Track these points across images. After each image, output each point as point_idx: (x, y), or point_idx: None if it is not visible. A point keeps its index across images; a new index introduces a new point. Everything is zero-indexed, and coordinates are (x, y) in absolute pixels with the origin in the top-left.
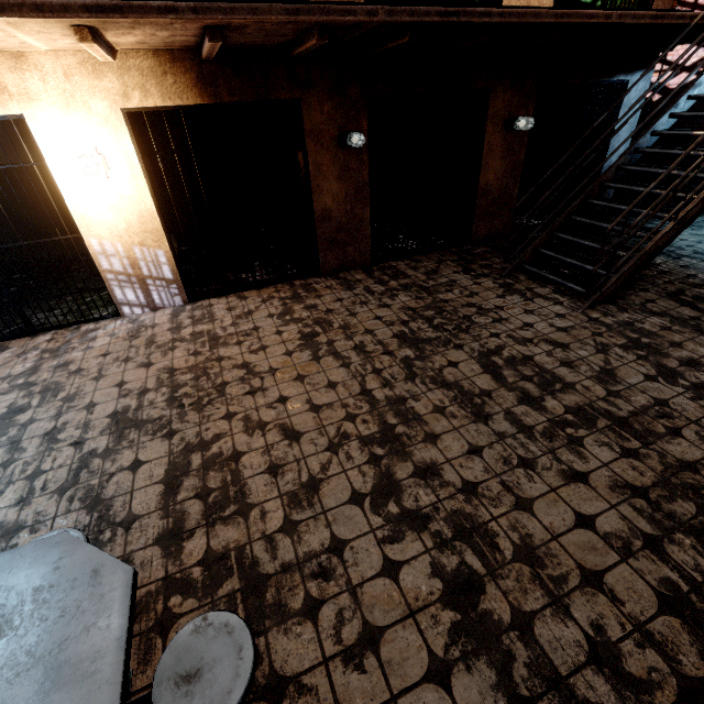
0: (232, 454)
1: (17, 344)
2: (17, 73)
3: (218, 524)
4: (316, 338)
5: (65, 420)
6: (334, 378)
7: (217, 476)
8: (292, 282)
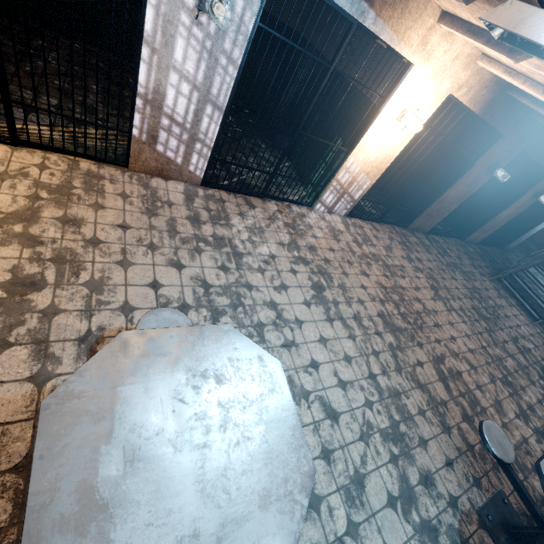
0: (457, 371)
1: (258, 204)
2: (441, 38)
3: (479, 416)
4: (439, 292)
5: (356, 309)
6: (466, 331)
7: (460, 385)
8: (394, 226)
